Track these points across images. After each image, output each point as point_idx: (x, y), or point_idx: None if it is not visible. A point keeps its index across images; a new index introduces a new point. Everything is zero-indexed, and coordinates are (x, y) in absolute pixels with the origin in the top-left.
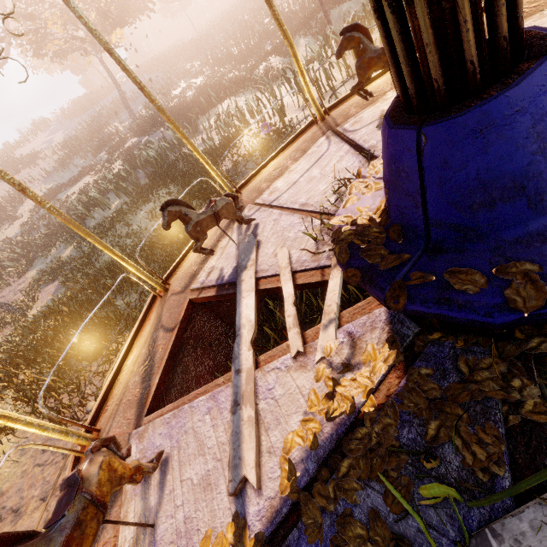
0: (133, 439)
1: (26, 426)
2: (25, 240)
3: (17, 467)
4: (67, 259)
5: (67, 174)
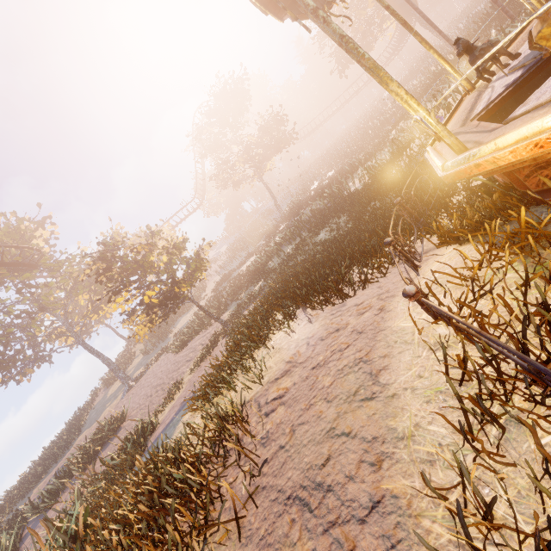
0: (514, 114)
1: (428, 112)
2: (216, 300)
3: (313, 327)
4: (258, 291)
5: (235, 263)
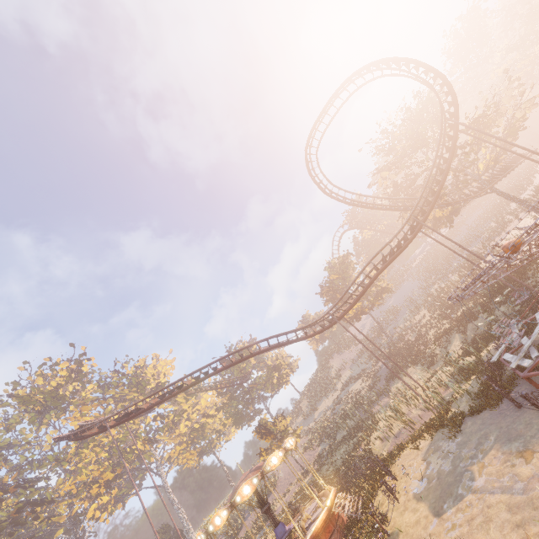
0: None
1: (268, 532)
2: (326, 421)
3: None
4: (325, 452)
5: (358, 368)
